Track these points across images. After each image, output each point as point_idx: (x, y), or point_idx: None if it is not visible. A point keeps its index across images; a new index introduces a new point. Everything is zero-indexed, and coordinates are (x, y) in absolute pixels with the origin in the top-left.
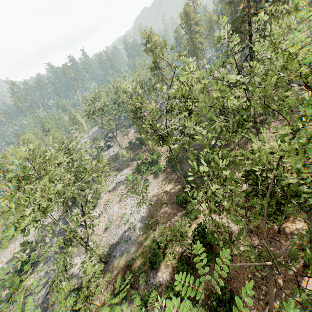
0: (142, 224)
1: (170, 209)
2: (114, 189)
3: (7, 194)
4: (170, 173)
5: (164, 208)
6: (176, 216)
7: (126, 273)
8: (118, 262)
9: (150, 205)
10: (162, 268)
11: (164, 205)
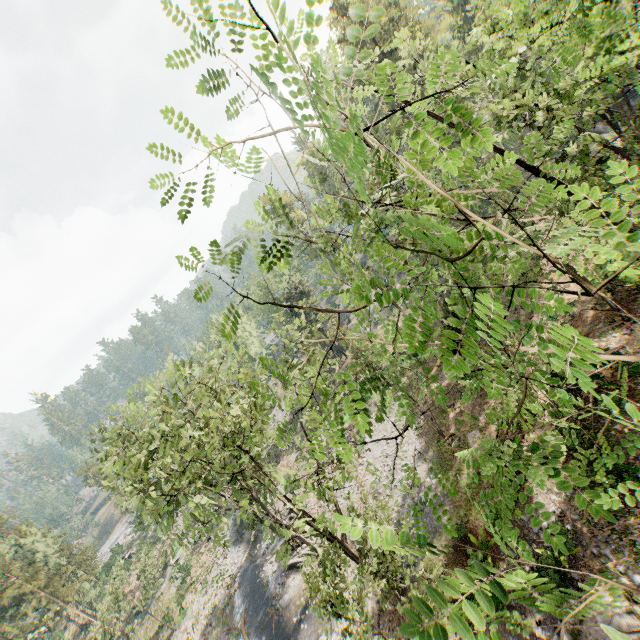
0: (427, 464)
1: (465, 406)
2: (323, 463)
3: (81, 621)
4: (418, 368)
5: (451, 413)
6: (486, 404)
7: (465, 564)
8: (429, 563)
9: (420, 429)
10: (538, 489)
11: (448, 410)
